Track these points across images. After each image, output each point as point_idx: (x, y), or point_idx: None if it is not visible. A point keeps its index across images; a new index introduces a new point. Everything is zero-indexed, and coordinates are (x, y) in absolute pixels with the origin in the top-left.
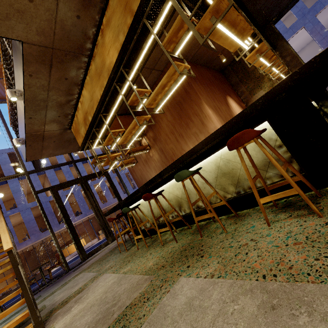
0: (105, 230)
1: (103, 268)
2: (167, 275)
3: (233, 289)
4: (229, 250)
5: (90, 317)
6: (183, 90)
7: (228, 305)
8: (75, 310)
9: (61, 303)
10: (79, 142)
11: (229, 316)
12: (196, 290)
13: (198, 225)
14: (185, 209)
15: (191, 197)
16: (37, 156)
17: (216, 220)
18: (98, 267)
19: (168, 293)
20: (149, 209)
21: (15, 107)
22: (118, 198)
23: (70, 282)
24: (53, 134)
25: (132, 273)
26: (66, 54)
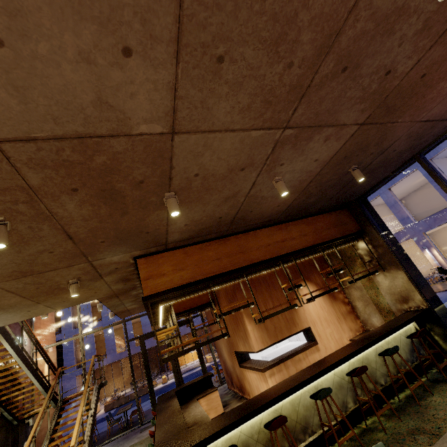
0: None
1: None
2: None
3: None
4: None
5: None
6: (231, 293)
7: None
8: None
9: None
10: None
11: None
12: None
13: None
14: None
15: None
16: (128, 315)
17: None
18: None
19: None
20: None
21: None
22: (198, 352)
23: None
24: (135, 307)
25: None
26: (125, 291)
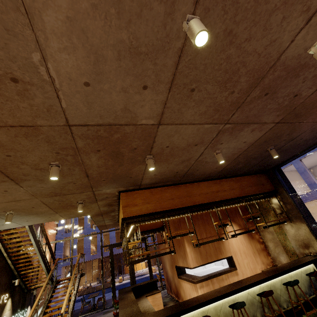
0: None
1: None
2: None
3: None
4: None
5: None
6: (177, 223)
7: None
8: None
9: None
10: None
11: None
12: None
13: None
14: None
15: None
16: (105, 228)
17: None
18: None
19: None
20: None
21: None
22: (148, 262)
23: None
24: (110, 224)
25: None
26: (108, 212)
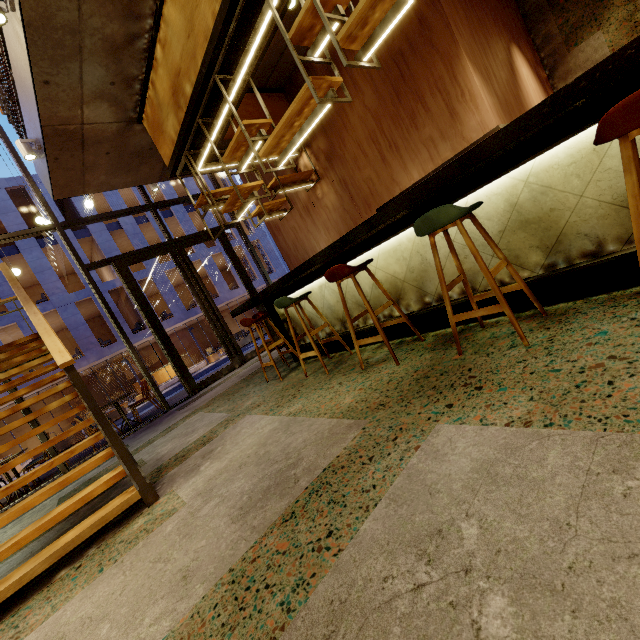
0: (226, 344)
1: (241, 407)
2: (400, 421)
3: (604, 449)
4: (554, 378)
5: (247, 483)
6: (413, 19)
7: (604, 479)
8: (209, 471)
9: (173, 458)
10: (165, 156)
11: (619, 501)
12: (494, 448)
13: (455, 330)
14: (410, 303)
15: (428, 278)
16: (75, 187)
17: (486, 325)
18: (229, 405)
19: (419, 451)
20: (327, 304)
21: (2, 54)
22: (247, 286)
23: (179, 427)
24: (102, 132)
25: (311, 415)
26: None
